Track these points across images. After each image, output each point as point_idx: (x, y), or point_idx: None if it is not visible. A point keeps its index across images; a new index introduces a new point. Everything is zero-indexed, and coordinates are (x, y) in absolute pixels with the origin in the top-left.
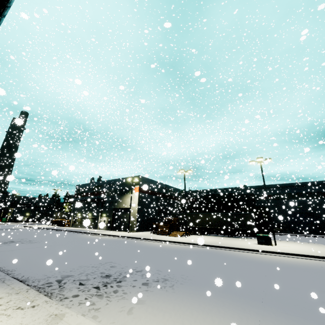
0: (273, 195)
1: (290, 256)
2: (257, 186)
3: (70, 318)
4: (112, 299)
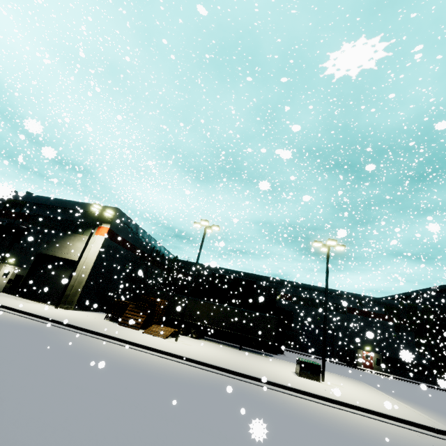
0: (294, 296)
1: (373, 417)
2: (279, 280)
3: None
4: None
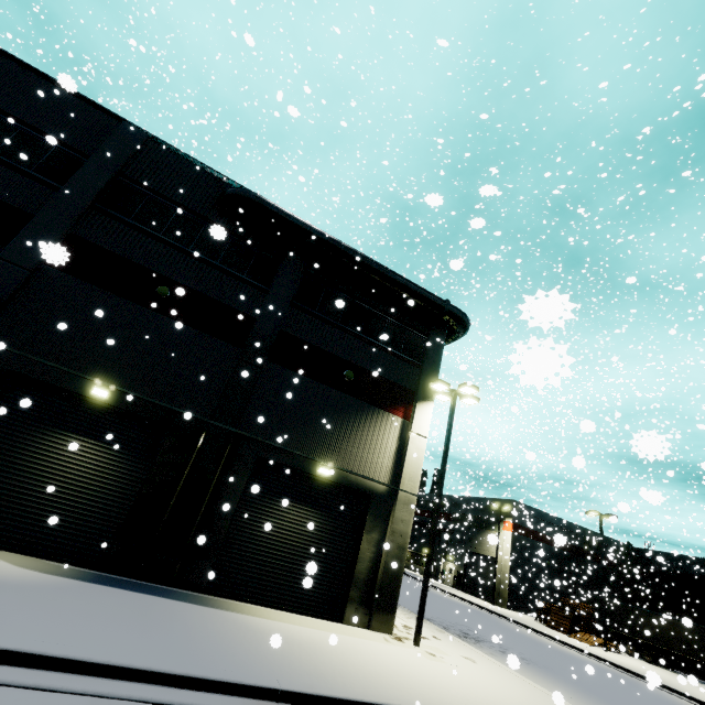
0: None
1: None
2: None
3: (449, 633)
4: (472, 644)
